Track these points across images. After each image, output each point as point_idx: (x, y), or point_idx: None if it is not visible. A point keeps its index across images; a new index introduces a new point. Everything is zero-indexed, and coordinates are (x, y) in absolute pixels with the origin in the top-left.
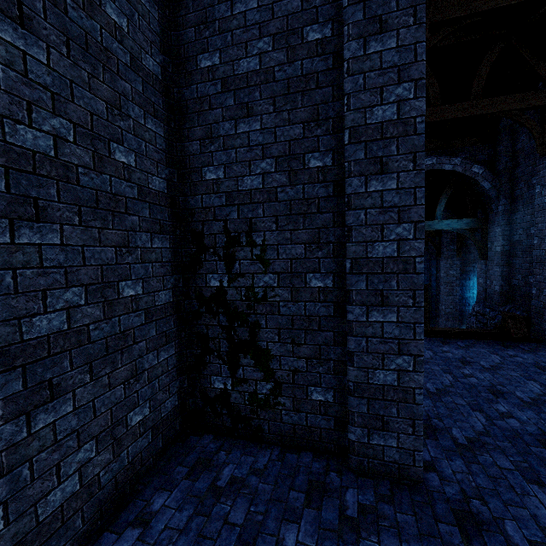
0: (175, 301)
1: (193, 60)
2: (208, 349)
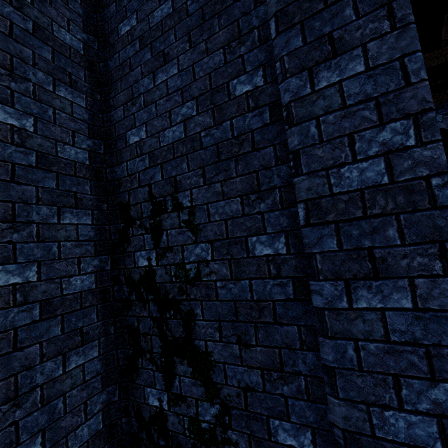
0: (100, 288)
1: (115, 32)
2: (140, 349)
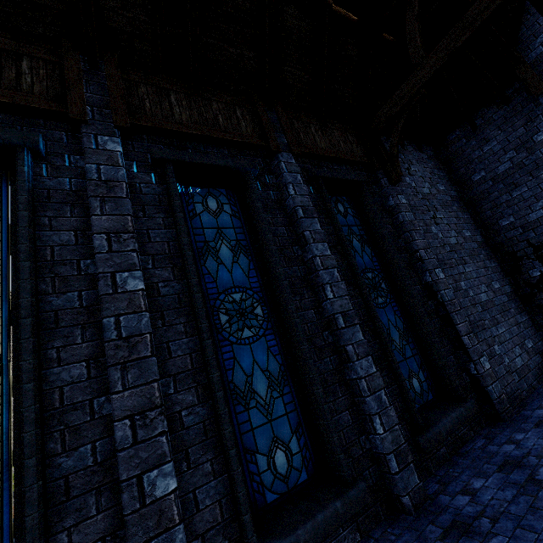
0: (513, 291)
1: (469, 180)
2: None
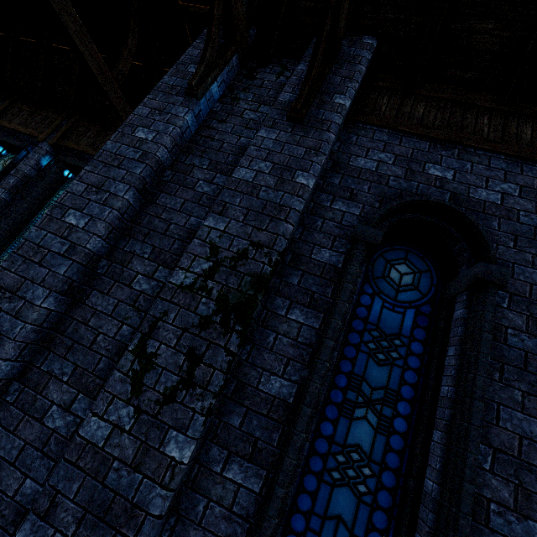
0: None
1: None
2: None
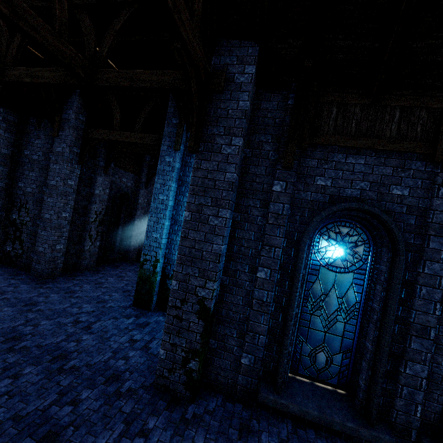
0: (0, 220)
1: (23, 151)
2: (8, 237)
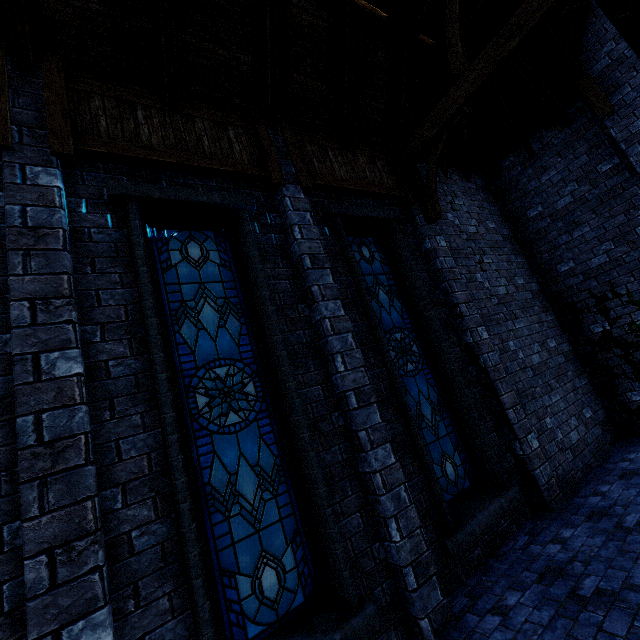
0: (572, 349)
1: (524, 216)
2: (613, 375)
